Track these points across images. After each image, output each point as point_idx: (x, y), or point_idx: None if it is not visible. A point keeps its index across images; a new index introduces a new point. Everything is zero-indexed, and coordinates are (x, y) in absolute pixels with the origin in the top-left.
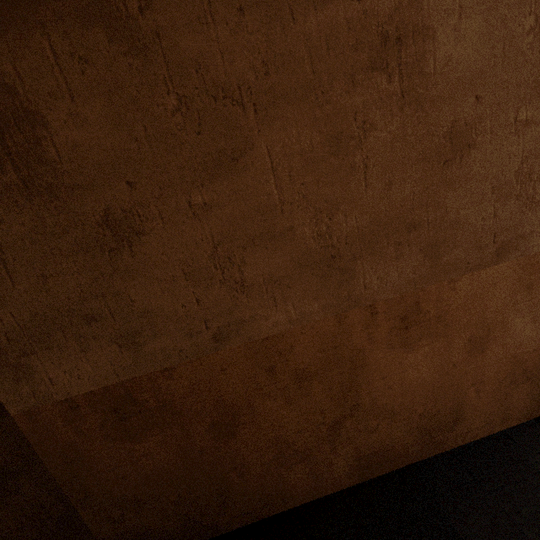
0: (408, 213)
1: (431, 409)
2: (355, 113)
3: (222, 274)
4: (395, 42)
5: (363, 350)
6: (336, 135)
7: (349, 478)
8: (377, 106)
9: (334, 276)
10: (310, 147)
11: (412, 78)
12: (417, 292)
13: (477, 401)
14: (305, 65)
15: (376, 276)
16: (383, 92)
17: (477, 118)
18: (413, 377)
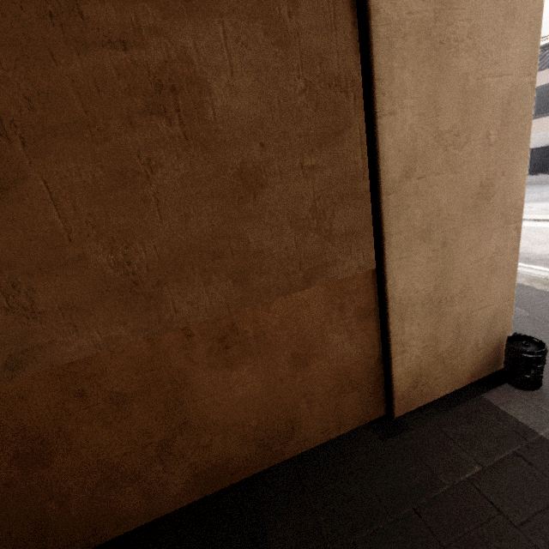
0: (210, 243)
1: (265, 421)
2: (138, 151)
3: (7, 301)
4: (170, 91)
5: (183, 370)
6: (120, 170)
7: (189, 495)
8: (161, 146)
9: (140, 301)
10: (92, 180)
11: (193, 124)
12: (231, 314)
13: (309, 411)
14: (76, 104)
15: (186, 300)
16: (165, 134)
17: (265, 162)
18: (242, 393)
